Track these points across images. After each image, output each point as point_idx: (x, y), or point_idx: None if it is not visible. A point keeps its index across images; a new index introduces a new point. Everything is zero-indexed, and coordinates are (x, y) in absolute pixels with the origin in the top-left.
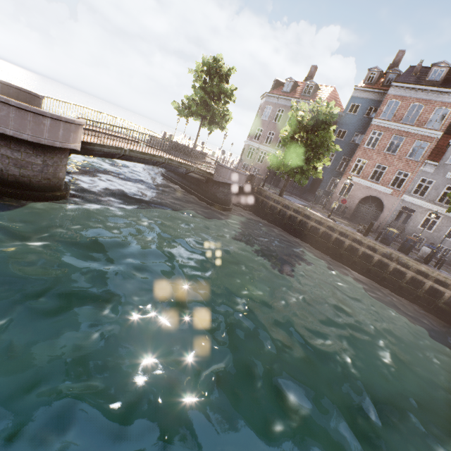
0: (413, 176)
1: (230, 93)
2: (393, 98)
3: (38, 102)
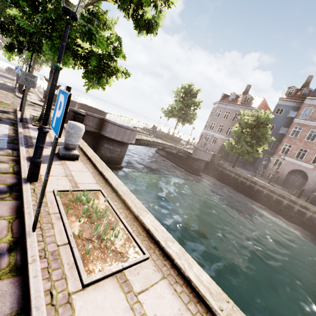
0: None
1: (198, 104)
2: (308, 106)
3: (103, 115)
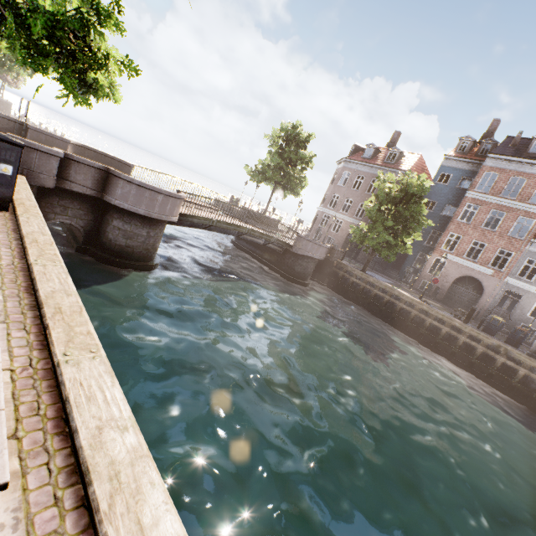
0: (517, 256)
1: (308, 160)
2: (490, 170)
3: (127, 170)
